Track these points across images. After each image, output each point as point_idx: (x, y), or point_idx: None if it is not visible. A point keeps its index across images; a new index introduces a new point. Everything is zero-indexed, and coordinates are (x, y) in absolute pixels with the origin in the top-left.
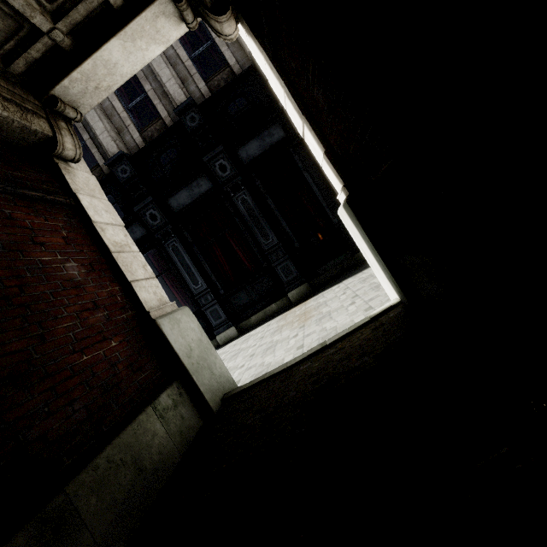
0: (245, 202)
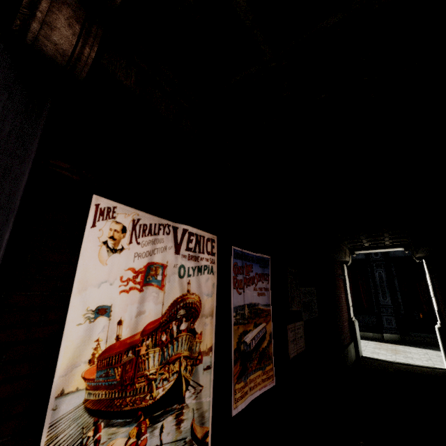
0: (380, 275)
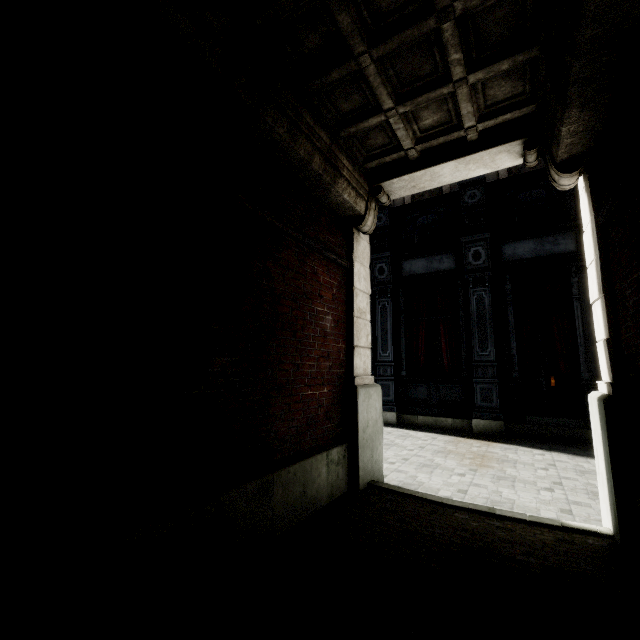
0: (481, 300)
